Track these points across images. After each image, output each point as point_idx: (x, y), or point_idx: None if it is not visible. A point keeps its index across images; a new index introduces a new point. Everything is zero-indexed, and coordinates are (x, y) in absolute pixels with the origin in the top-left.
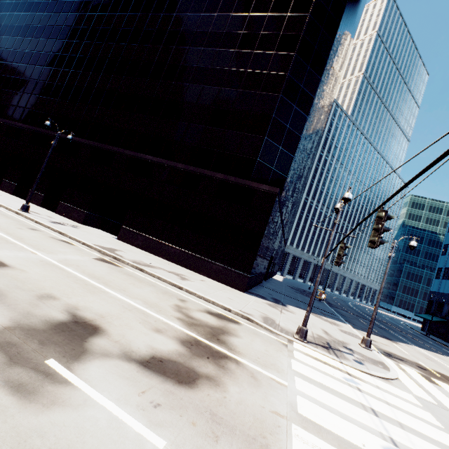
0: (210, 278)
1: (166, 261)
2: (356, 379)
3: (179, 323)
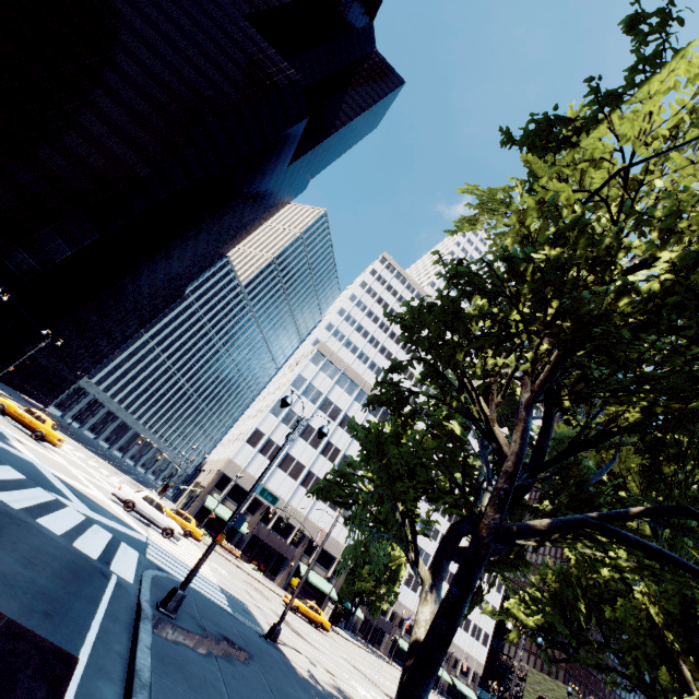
0: None
1: None
2: None
3: None
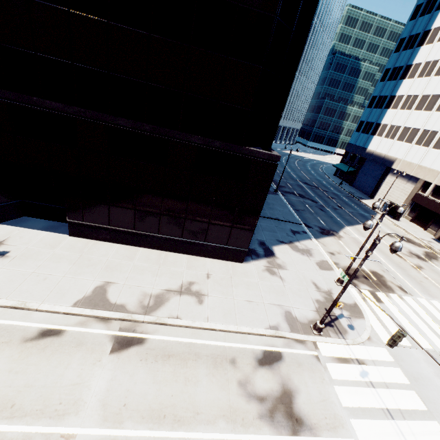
0: (207, 258)
1: (153, 252)
2: (363, 366)
3: (267, 428)
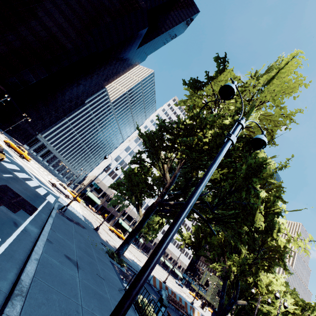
0: None
1: None
2: None
3: None
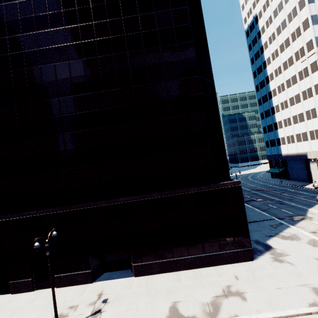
0: (227, 264)
1: (190, 272)
2: None
3: None
